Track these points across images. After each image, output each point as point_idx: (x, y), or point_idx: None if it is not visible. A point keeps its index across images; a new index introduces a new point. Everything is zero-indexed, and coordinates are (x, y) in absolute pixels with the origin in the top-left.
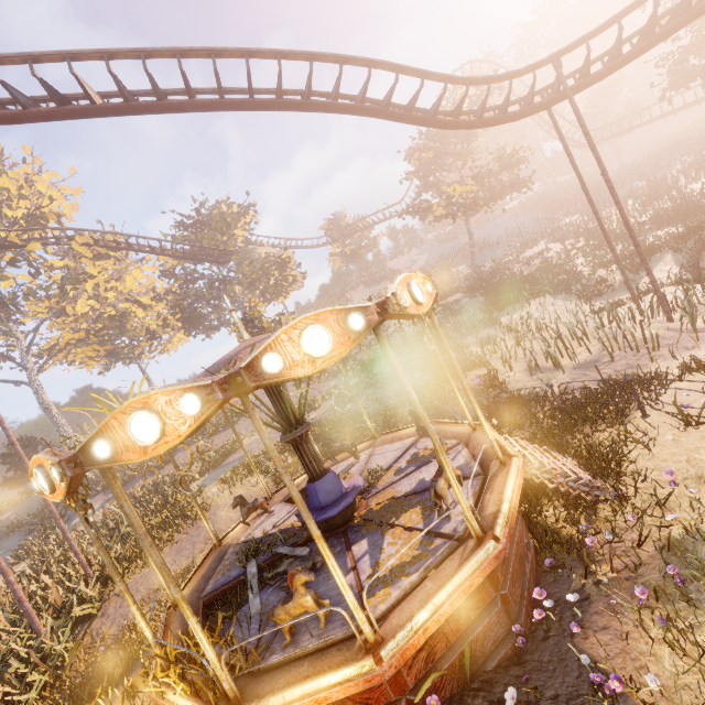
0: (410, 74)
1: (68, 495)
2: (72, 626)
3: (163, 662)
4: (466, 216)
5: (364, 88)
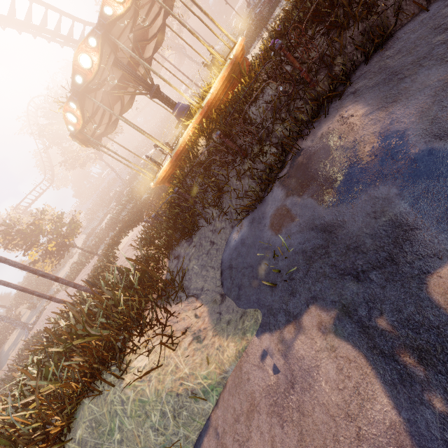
0: (65, 15)
1: (132, 1)
2: (108, 287)
3: (198, 102)
4: (100, 154)
5: (45, 17)
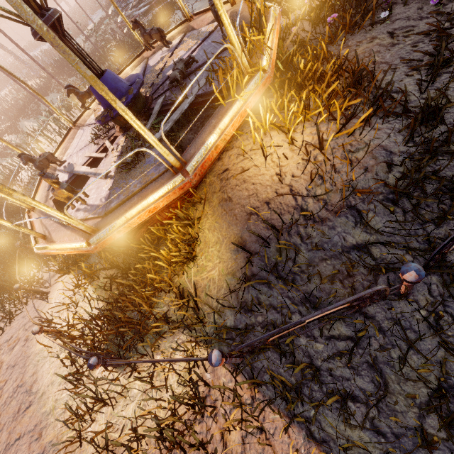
0: None
1: None
2: None
3: (249, 59)
4: None
5: None
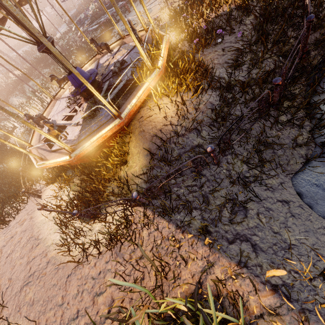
0: None
1: None
2: None
3: (151, 62)
4: None
5: None
